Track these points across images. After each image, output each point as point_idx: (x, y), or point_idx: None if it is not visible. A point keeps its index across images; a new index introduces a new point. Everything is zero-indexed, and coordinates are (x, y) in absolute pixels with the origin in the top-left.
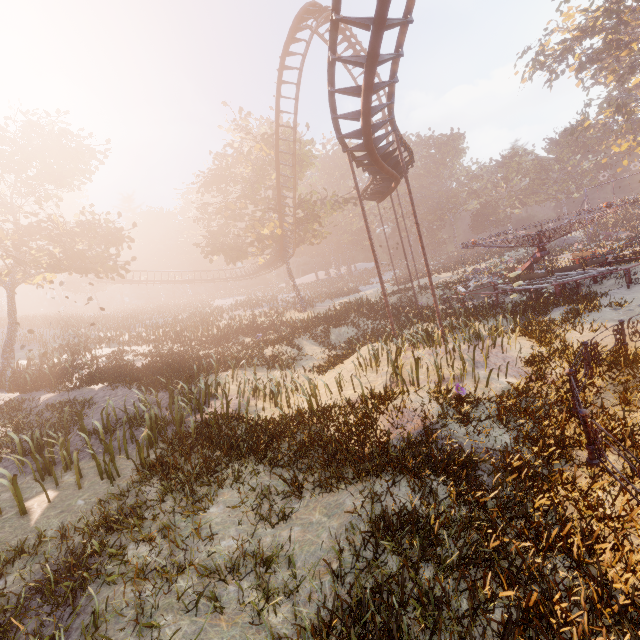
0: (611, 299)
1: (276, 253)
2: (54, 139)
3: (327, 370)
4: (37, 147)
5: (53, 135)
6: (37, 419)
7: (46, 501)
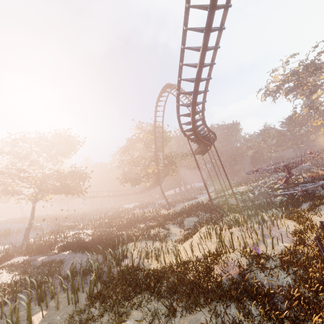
0: None
1: (155, 180)
2: (64, 139)
3: (184, 241)
4: (57, 142)
5: (64, 137)
6: (37, 270)
7: (41, 317)
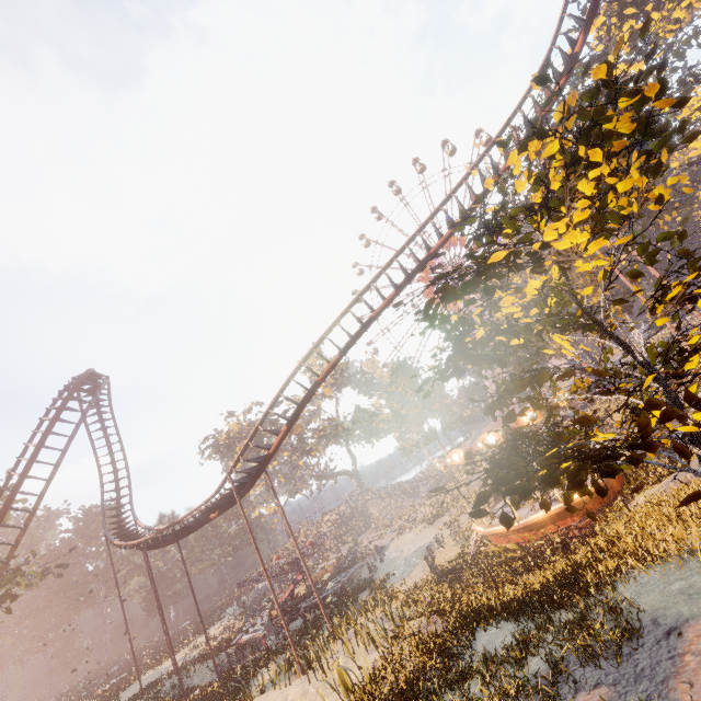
0: (380, 578)
1: None
2: None
3: None
4: None
5: None
6: None
7: None
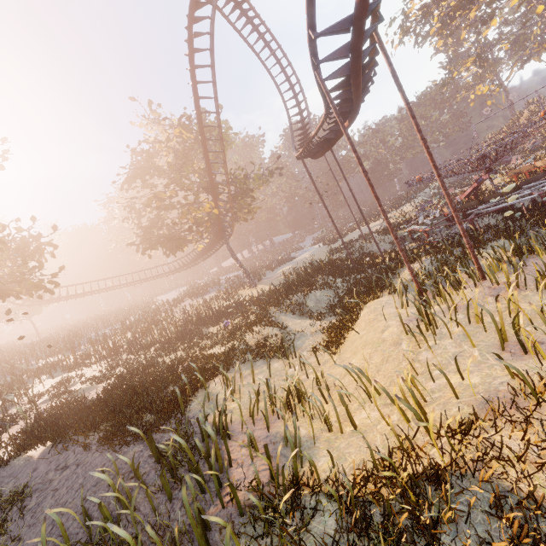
0: None
1: (213, 236)
2: None
3: (339, 346)
4: None
5: None
6: None
7: None
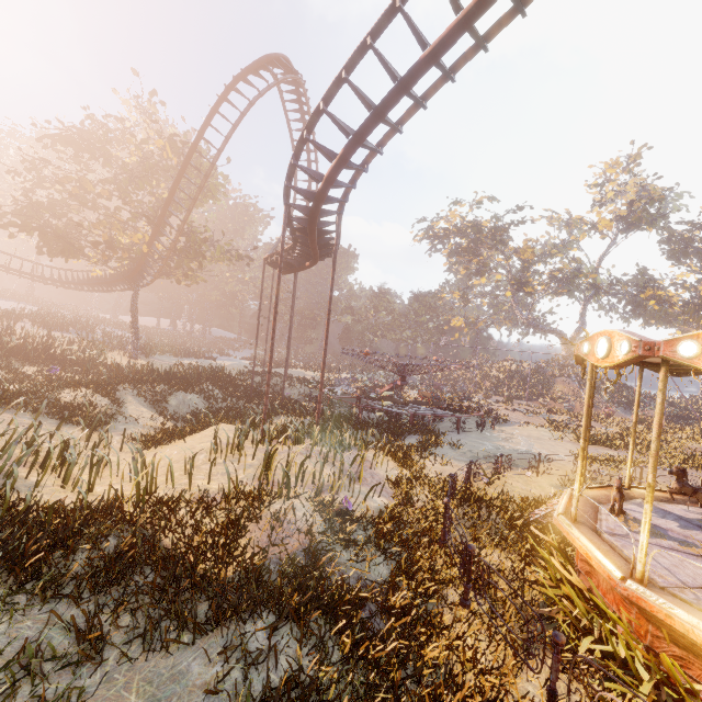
0: (449, 439)
1: (125, 272)
2: None
3: (158, 444)
4: None
5: None
6: None
7: None
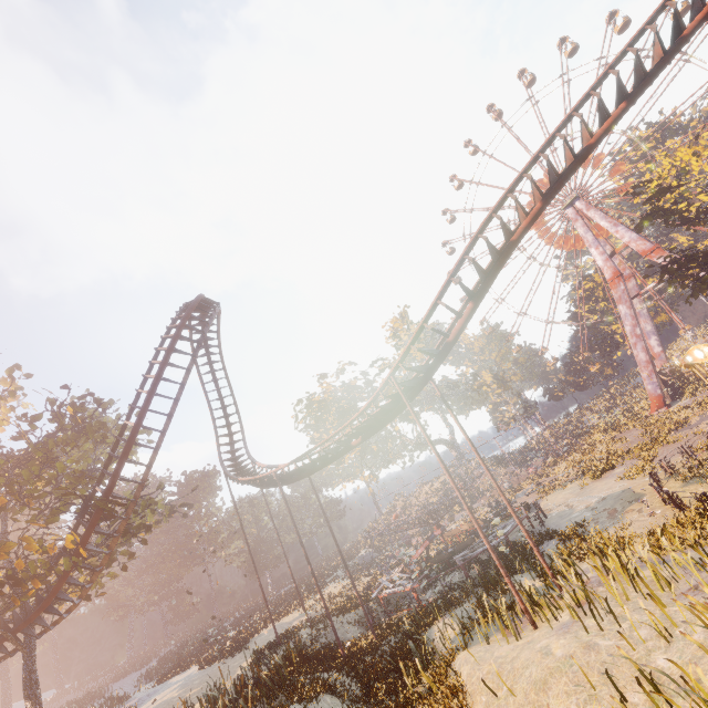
0: (558, 530)
1: None
2: None
3: None
4: None
5: None
6: None
7: None
